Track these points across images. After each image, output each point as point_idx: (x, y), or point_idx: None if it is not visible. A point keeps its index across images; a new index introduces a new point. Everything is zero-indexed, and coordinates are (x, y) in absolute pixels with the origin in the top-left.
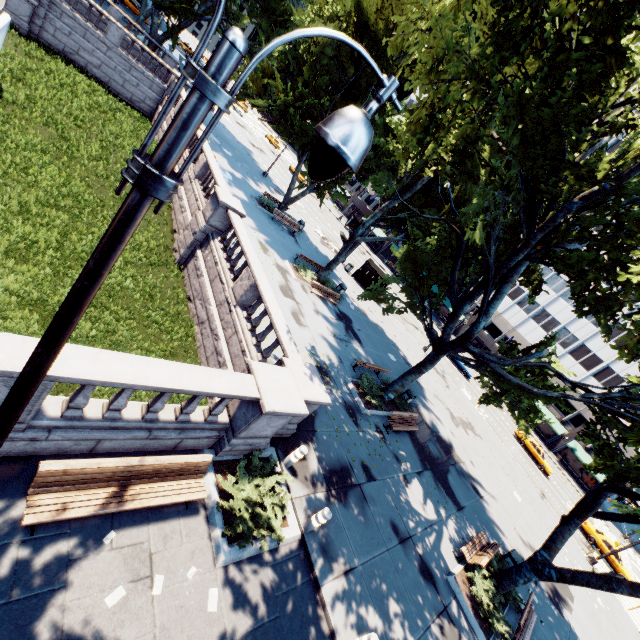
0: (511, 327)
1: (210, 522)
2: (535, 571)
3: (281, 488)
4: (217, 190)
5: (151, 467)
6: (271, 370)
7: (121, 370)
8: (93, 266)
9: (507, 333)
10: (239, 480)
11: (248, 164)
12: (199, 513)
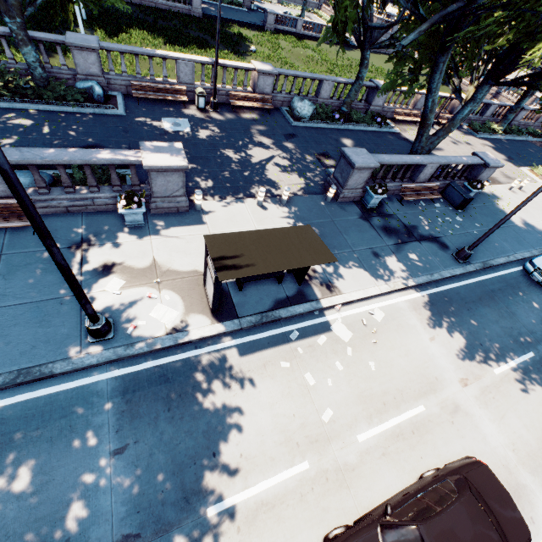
0: None
1: None
2: None
3: None
4: None
5: None
6: None
7: None
8: None
9: None
10: None
11: None
12: None
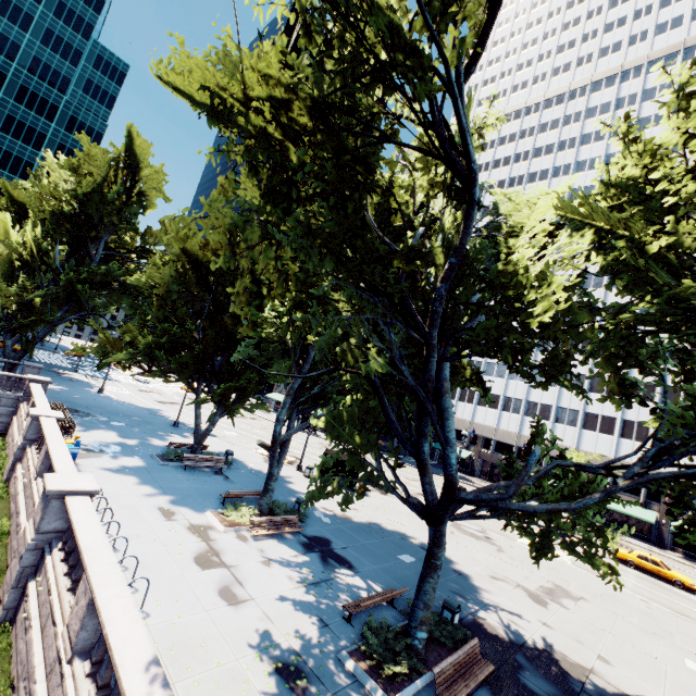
0: (515, 435)
1: None
2: None
3: None
4: (45, 479)
5: None
6: None
7: None
8: None
9: (517, 443)
10: None
11: (151, 423)
12: None
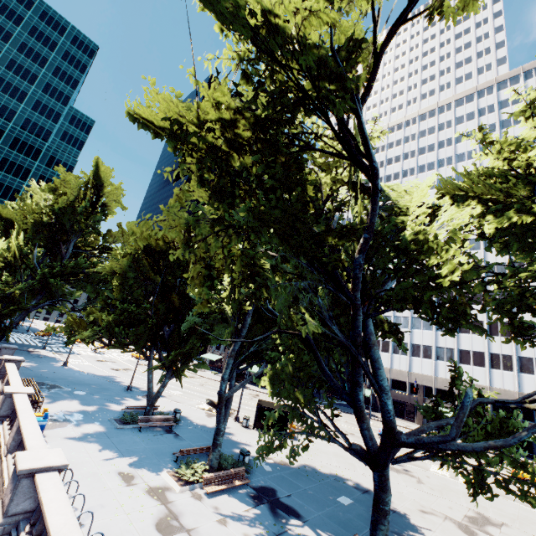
0: (407, 373)
1: None
2: None
3: None
4: (16, 458)
5: None
6: None
7: None
8: None
9: (409, 379)
10: None
11: (108, 389)
12: None
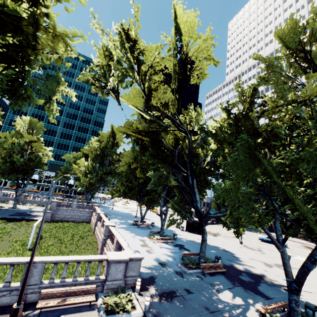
0: None
1: (99, 311)
2: (291, 292)
3: (134, 300)
4: (104, 223)
5: (74, 290)
6: (114, 252)
7: (61, 258)
8: (44, 212)
9: None
10: (111, 296)
11: (128, 217)
12: (95, 310)
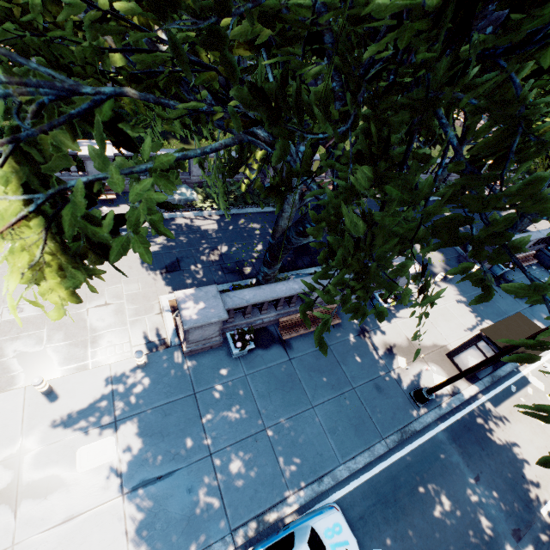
0: None
1: None
2: None
3: None
4: None
5: None
6: None
7: None
8: None
9: None
10: None
11: None
12: None
